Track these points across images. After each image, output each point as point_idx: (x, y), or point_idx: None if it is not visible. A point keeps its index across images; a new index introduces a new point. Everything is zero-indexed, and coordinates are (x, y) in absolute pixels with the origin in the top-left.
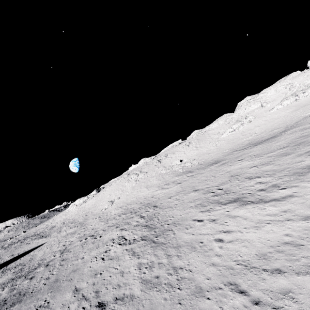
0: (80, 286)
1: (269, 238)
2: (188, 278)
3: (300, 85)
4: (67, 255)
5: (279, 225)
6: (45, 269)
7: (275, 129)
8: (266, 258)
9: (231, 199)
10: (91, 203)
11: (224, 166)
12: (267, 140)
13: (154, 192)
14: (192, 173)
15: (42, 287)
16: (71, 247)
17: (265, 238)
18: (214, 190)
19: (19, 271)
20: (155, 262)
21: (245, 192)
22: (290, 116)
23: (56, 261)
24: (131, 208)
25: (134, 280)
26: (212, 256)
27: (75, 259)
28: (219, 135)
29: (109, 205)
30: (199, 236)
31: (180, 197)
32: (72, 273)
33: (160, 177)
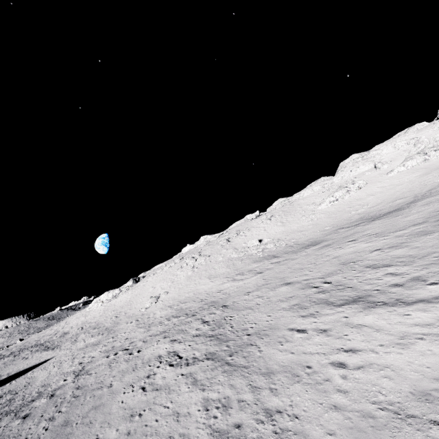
0: (105, 437)
1: (427, 363)
2: (293, 430)
3: (429, 141)
4: (85, 380)
5: None
6: (48, 402)
7: (399, 199)
8: (431, 400)
9: (349, 299)
10: (125, 299)
11: (329, 250)
12: (388, 213)
13: (222, 285)
14: (278, 259)
15: (42, 435)
16: (92, 366)
17: (420, 363)
18: (318, 284)
19: (6, 402)
20: (232, 398)
21: (369, 288)
22: (418, 181)
23: (67, 389)
24: (186, 307)
25: (198, 429)
26: (331, 393)
27: (98, 387)
28: (315, 206)
29: (152, 302)
30: (303, 356)
31: (264, 294)
32: (92, 411)
33: (230, 263)
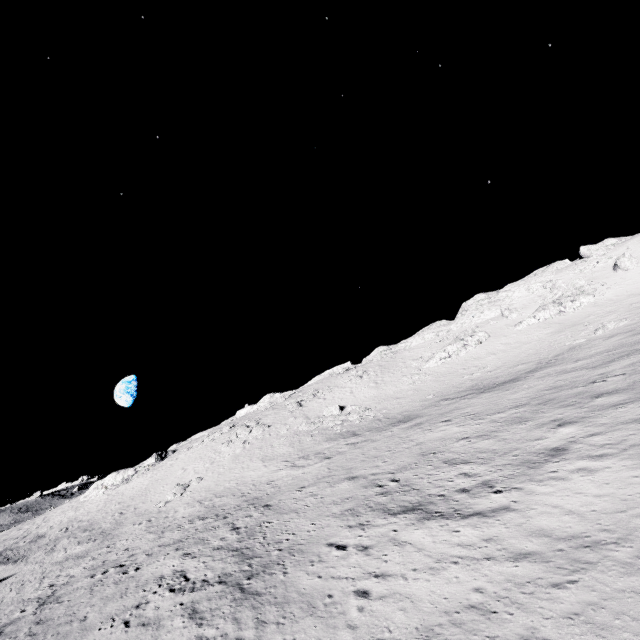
0: None
1: (447, 593)
2: None
3: (567, 287)
4: (52, 610)
5: (471, 568)
6: None
7: (521, 364)
8: (430, 636)
9: (408, 505)
10: (140, 486)
11: (417, 431)
12: (502, 384)
13: (276, 473)
14: (357, 438)
15: None
16: (66, 590)
17: (441, 593)
18: (385, 481)
19: None
20: (230, 636)
21: (435, 492)
22: (548, 341)
23: (23, 624)
24: (220, 504)
25: None
26: (340, 629)
27: (66, 621)
28: (422, 362)
29: (176, 493)
30: (330, 581)
31: (320, 491)
32: None
33: (295, 440)
